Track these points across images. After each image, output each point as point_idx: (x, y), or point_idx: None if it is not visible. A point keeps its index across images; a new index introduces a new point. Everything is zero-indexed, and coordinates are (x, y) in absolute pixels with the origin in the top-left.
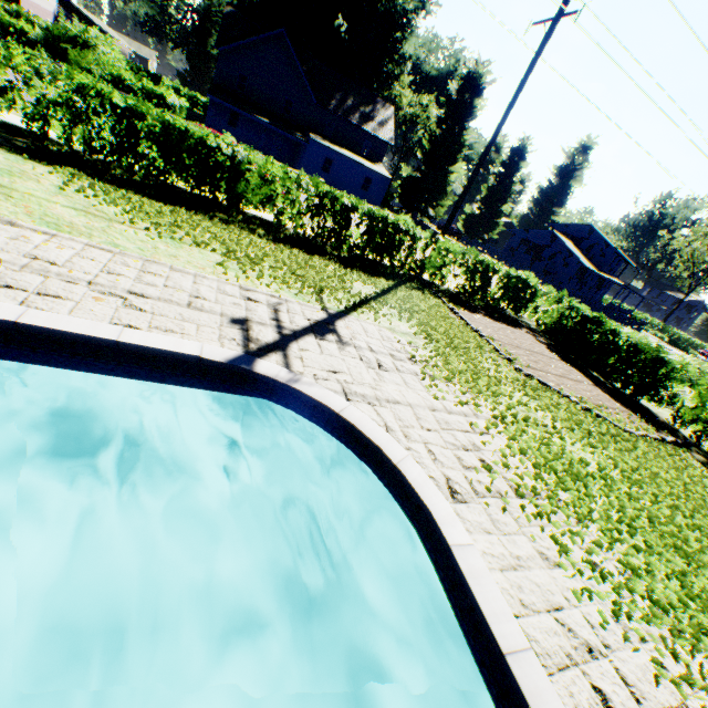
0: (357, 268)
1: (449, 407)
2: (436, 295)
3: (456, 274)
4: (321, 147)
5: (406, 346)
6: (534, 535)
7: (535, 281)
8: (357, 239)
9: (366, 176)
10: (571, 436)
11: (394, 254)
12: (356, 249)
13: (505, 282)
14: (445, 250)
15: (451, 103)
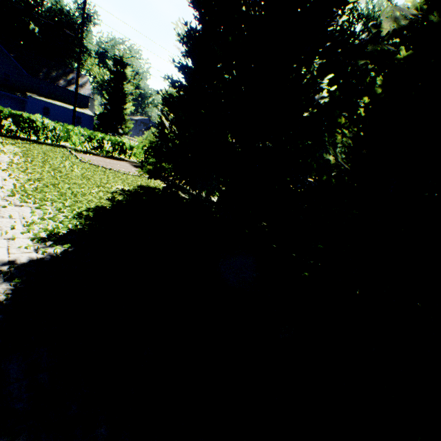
0: (11, 138)
1: (5, 157)
2: (67, 149)
3: (84, 142)
4: (38, 101)
5: (5, 150)
6: (2, 167)
7: (129, 141)
8: (10, 126)
9: (77, 116)
10: (77, 168)
11: (39, 134)
12: (13, 132)
13: (112, 143)
14: (68, 129)
15: (111, 71)
